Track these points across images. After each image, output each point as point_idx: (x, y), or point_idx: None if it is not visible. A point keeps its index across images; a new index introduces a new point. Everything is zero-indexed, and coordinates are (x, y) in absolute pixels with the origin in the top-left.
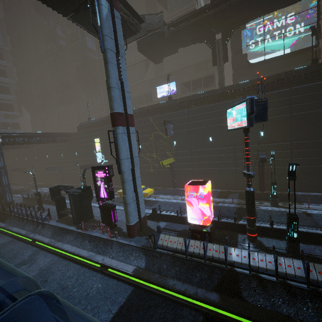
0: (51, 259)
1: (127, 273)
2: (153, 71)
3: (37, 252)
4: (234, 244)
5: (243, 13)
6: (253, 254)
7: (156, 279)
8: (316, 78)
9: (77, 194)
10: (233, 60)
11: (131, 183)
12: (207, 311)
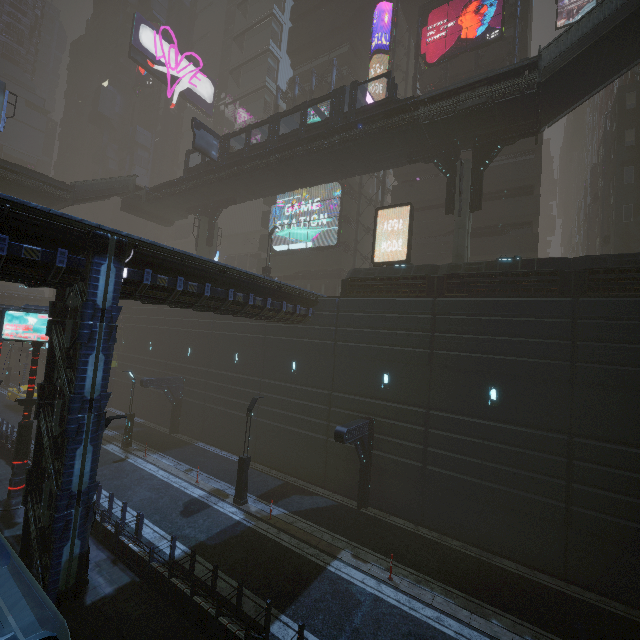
0: None
1: None
2: None
3: None
4: None
5: (224, 193)
6: None
7: None
8: None
9: None
10: (261, 241)
11: None
12: None
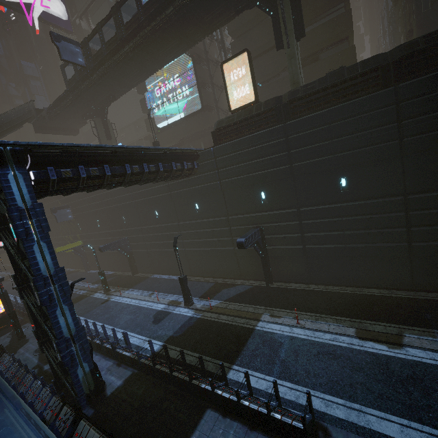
0: None
1: None
2: None
3: None
4: (8, 332)
5: (103, 93)
6: None
7: None
8: None
9: None
10: (147, 124)
11: None
12: None
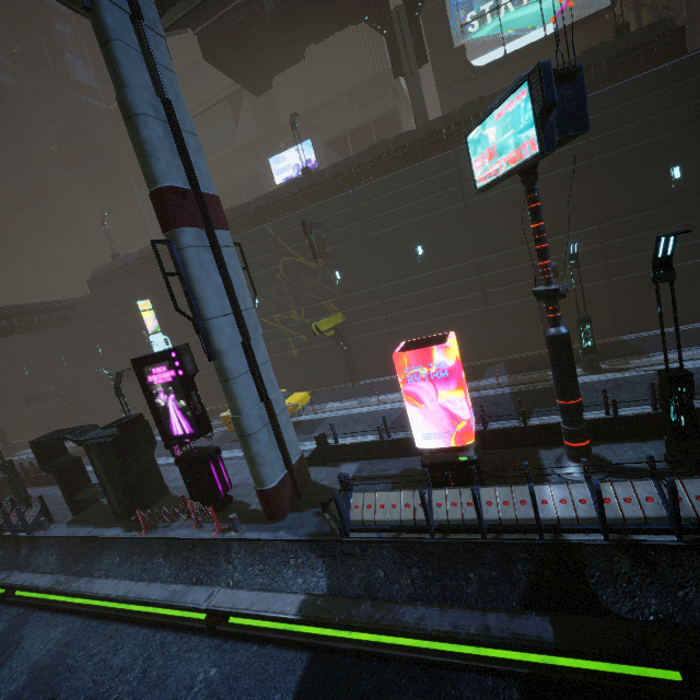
0: (63, 630)
1: (284, 621)
2: (253, 122)
3: (23, 619)
4: (539, 477)
5: None
6: (601, 490)
7: (368, 618)
8: (634, 65)
9: (109, 441)
10: (436, 66)
11: (249, 380)
12: (527, 671)
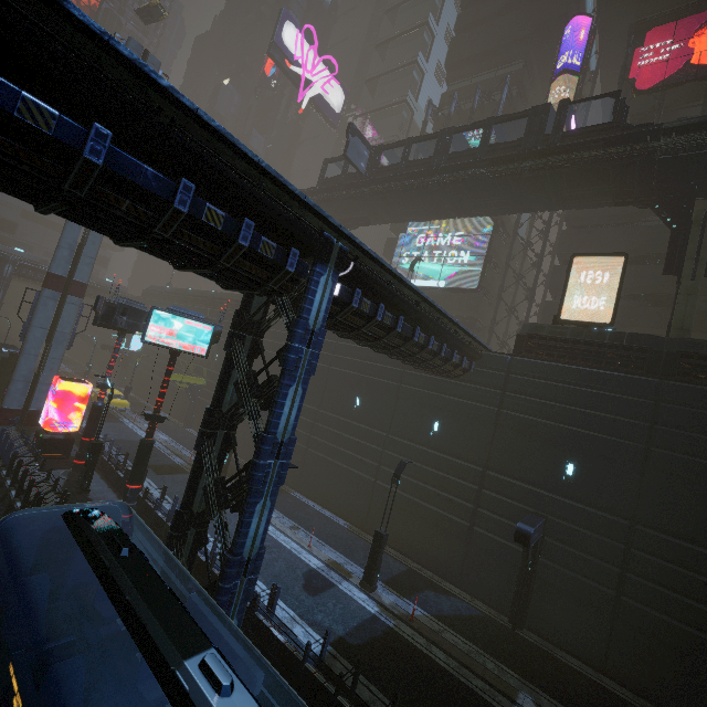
0: None
1: None
2: None
3: None
4: (61, 468)
5: (359, 211)
6: (31, 464)
7: None
8: None
9: (2, 357)
10: None
11: (34, 359)
12: None
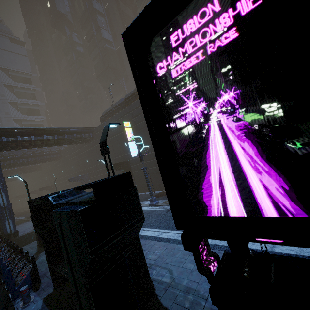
0: None
1: None
2: None
3: None
4: None
5: None
6: None
7: None
8: None
9: (77, 211)
10: None
11: None
12: None
